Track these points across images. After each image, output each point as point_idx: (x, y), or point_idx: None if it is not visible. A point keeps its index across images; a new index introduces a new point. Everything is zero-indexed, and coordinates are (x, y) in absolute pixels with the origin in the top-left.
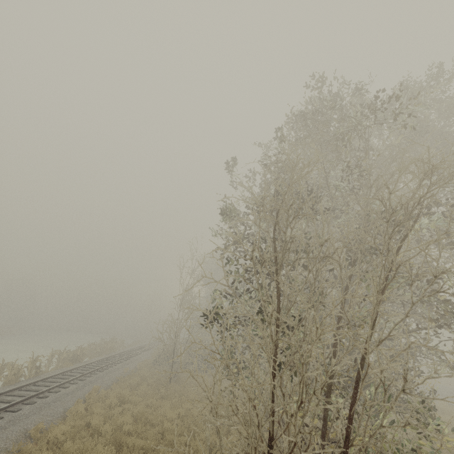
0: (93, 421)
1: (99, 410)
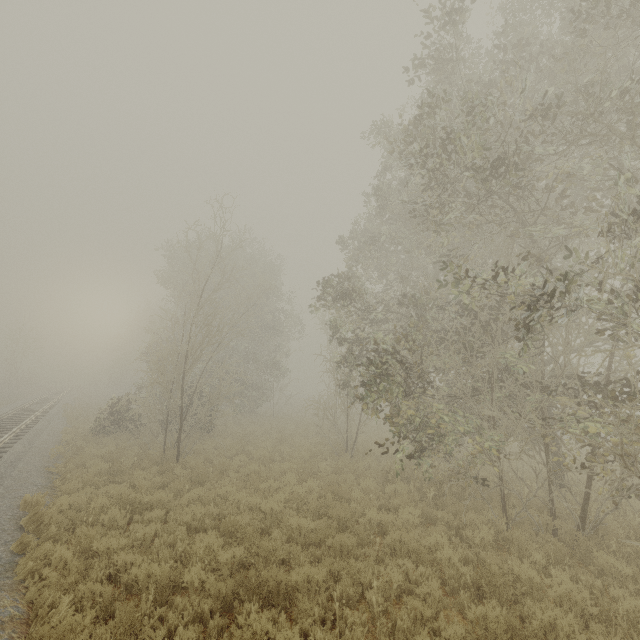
0: (139, 571)
1: (112, 542)
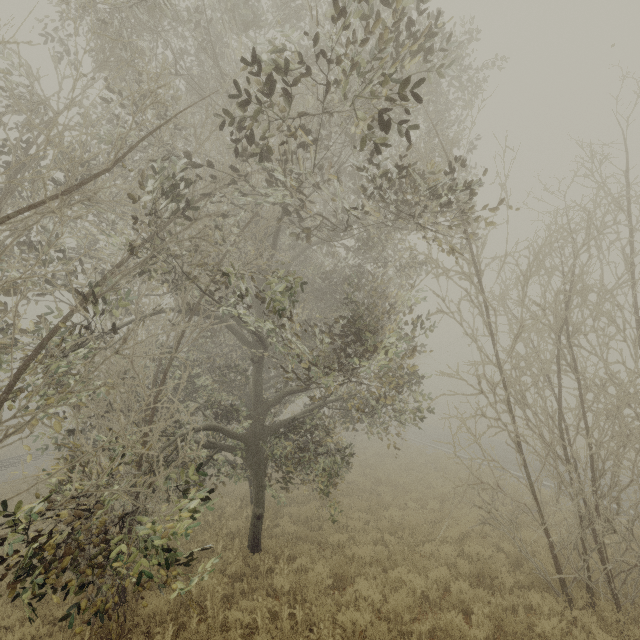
0: None
1: None
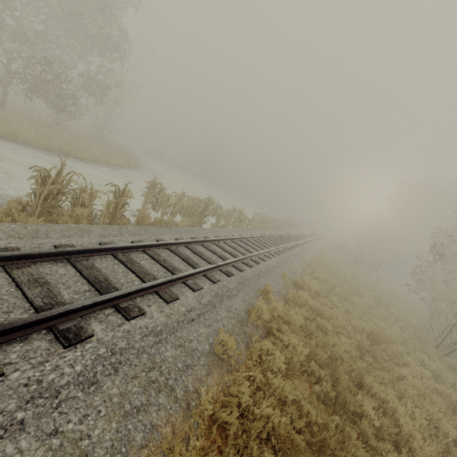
0: (334, 264)
1: (331, 261)
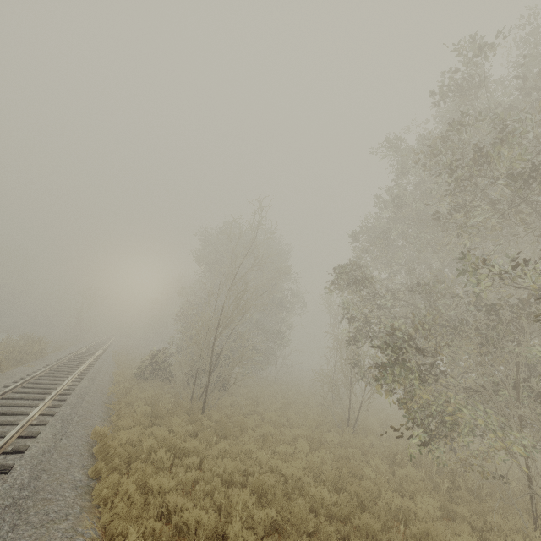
0: (190, 516)
1: (164, 483)
